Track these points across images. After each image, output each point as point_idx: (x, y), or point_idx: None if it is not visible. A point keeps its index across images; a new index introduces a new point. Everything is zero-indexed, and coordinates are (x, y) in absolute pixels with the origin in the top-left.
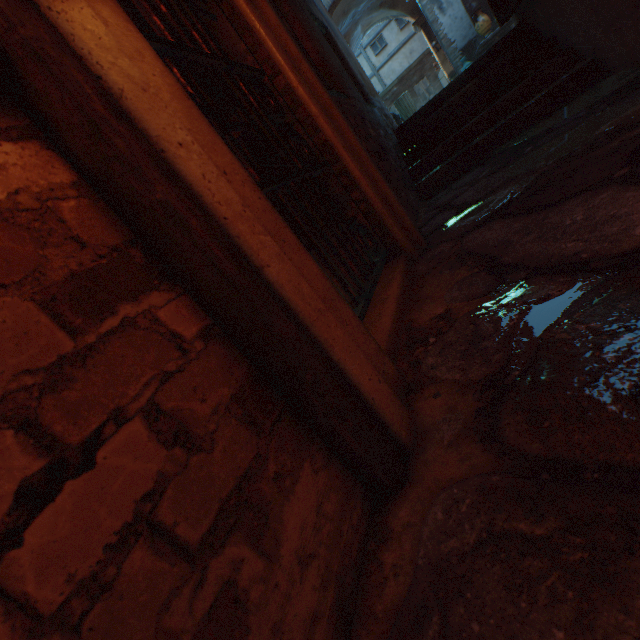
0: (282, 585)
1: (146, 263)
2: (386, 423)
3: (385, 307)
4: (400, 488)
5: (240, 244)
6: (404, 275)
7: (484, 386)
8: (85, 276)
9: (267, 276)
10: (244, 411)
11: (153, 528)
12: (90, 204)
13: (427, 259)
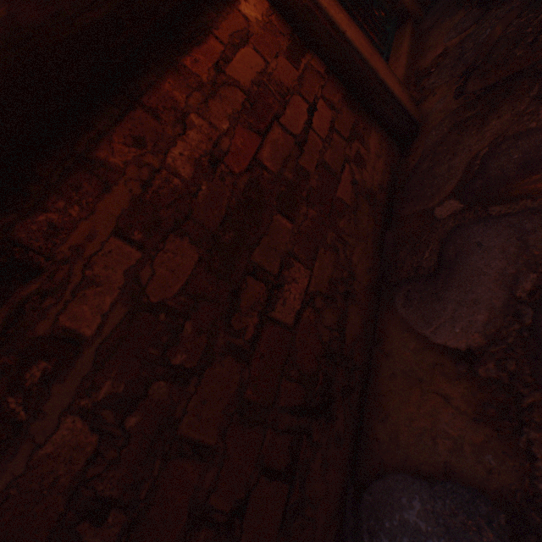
0: (372, 160)
1: (300, 42)
2: (406, 111)
3: (399, 63)
4: (414, 139)
5: (333, 22)
6: (411, 37)
7: (461, 77)
8: (289, 49)
9: (347, 37)
10: (347, 105)
11: (335, 131)
12: (277, 17)
13: (431, 16)
